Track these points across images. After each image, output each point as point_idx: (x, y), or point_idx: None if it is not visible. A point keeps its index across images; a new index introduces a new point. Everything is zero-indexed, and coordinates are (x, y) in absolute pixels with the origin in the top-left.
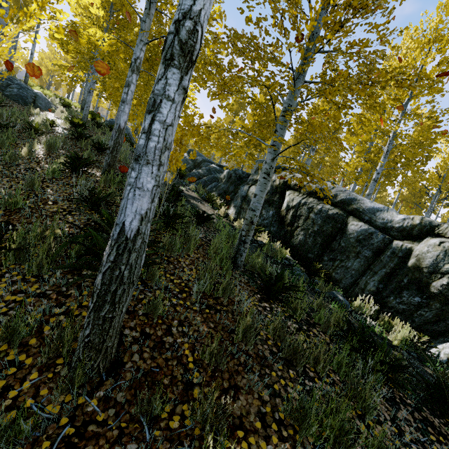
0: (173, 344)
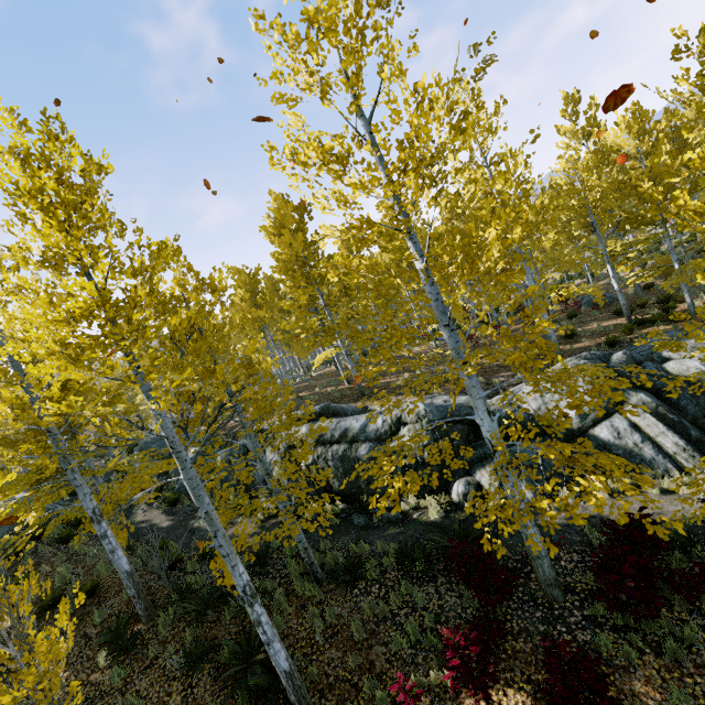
0: (335, 678)
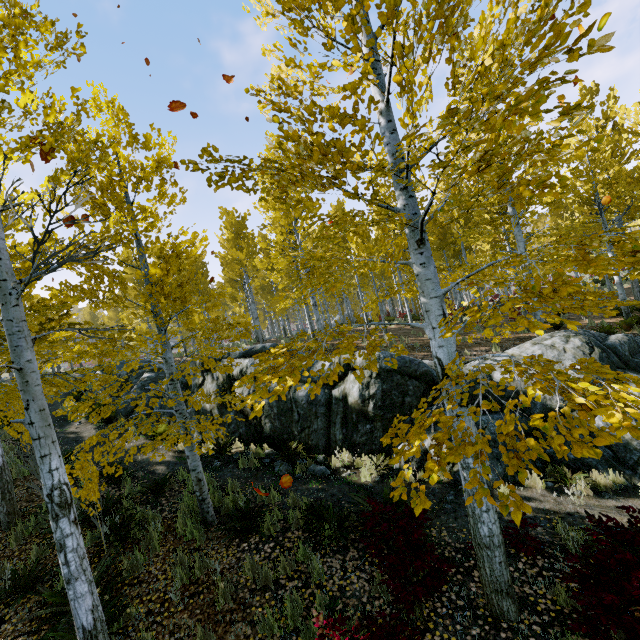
0: None
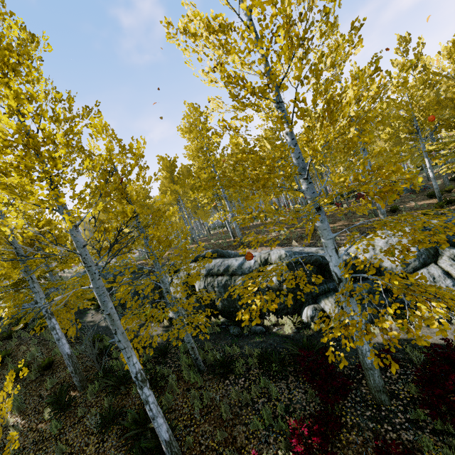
0: (206, 447)
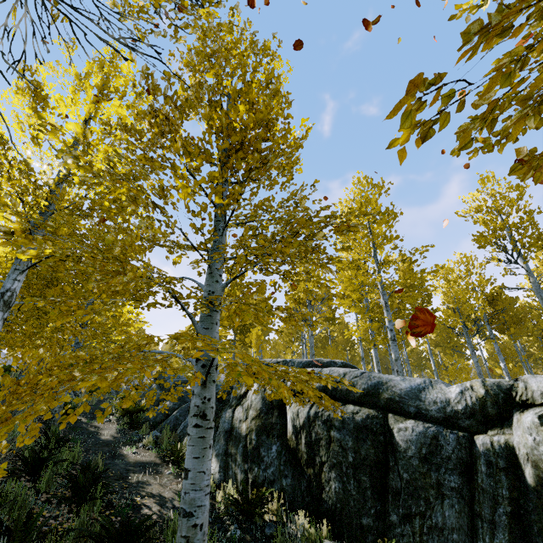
0: None
